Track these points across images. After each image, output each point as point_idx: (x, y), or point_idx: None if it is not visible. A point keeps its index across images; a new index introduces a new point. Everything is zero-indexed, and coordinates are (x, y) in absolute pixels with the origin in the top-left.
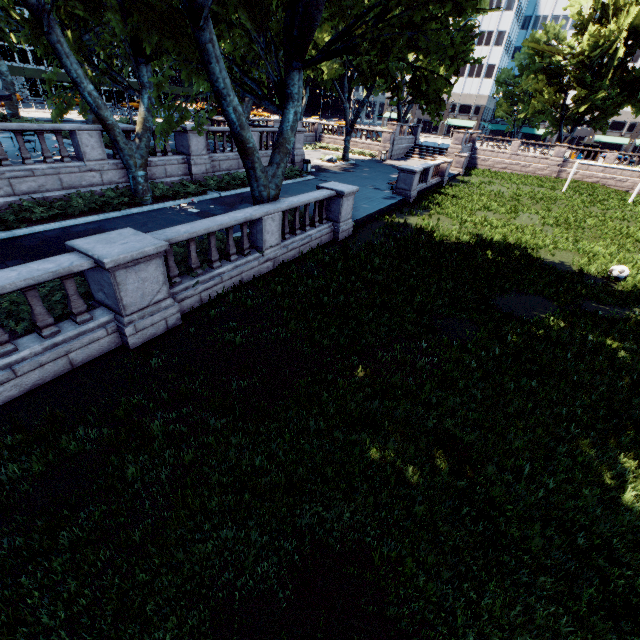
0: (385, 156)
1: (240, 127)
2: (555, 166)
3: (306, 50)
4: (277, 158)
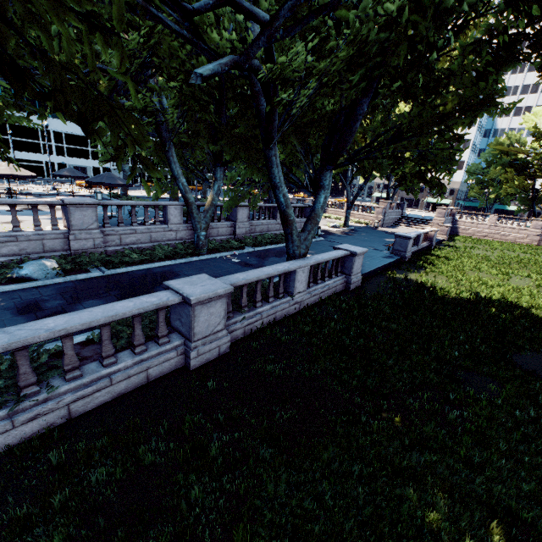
0: (378, 224)
1: (286, 206)
2: (534, 236)
3: (338, 159)
4: (309, 227)
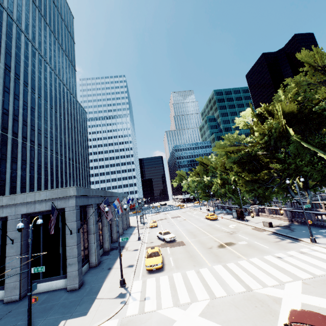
0: None
1: None
2: None
3: None
4: None
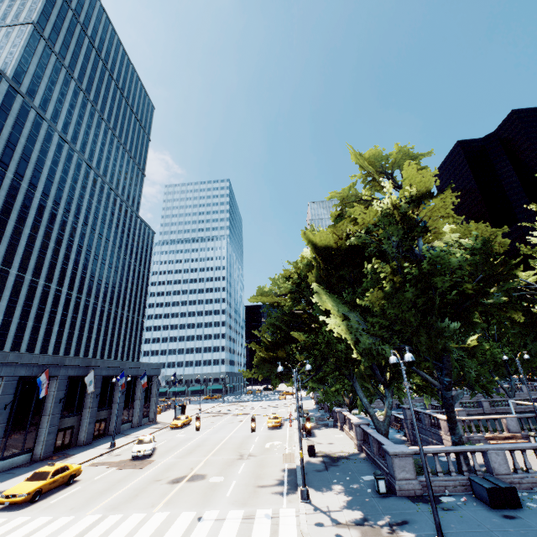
0: None
1: (501, 385)
2: None
3: (510, 373)
4: (511, 390)
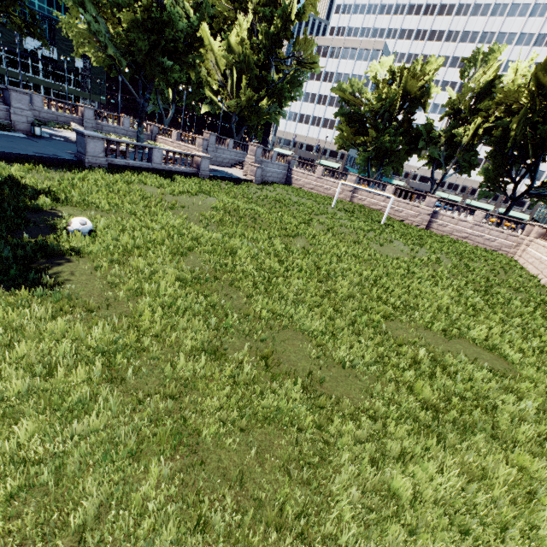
0: None
1: None
2: (348, 191)
3: None
4: None
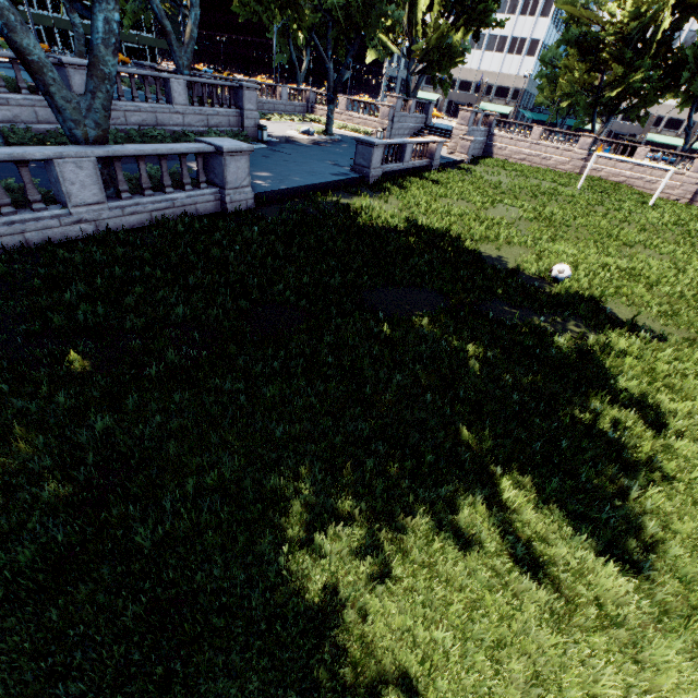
0: (382, 135)
1: (7, 28)
2: (579, 160)
3: None
4: (90, 84)
